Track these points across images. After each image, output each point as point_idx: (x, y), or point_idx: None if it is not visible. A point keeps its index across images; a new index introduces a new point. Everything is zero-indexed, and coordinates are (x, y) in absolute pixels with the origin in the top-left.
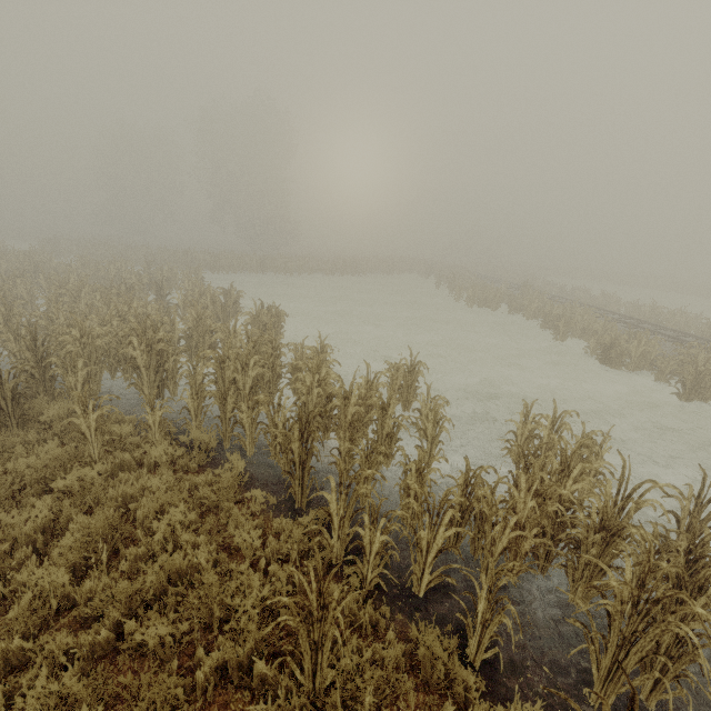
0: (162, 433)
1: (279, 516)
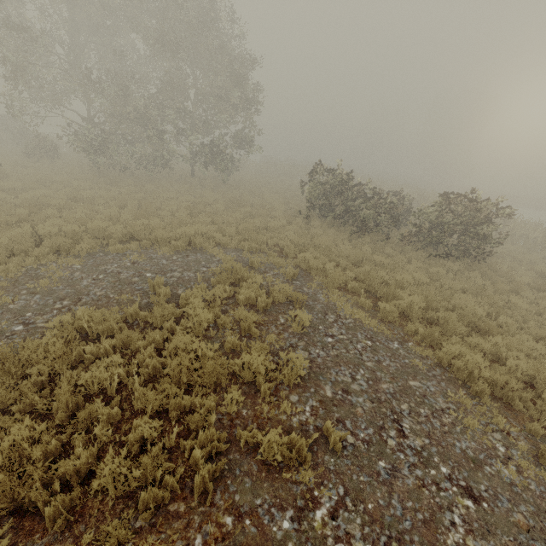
0: None
1: None
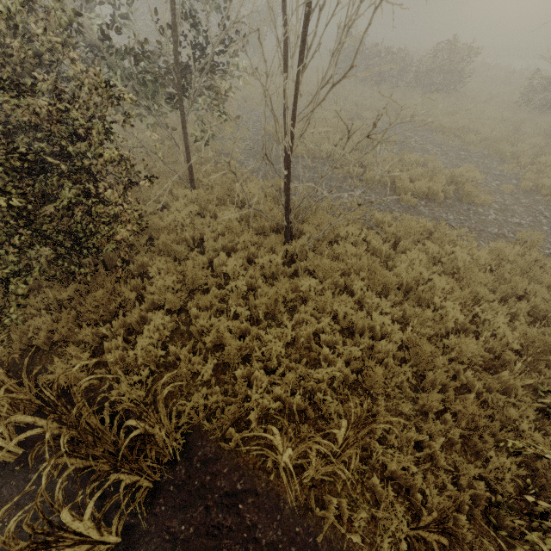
0: None
1: None
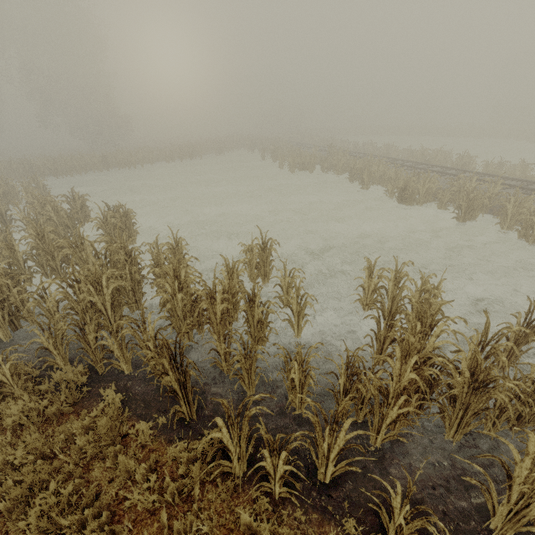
0: (20, 383)
1: (172, 437)
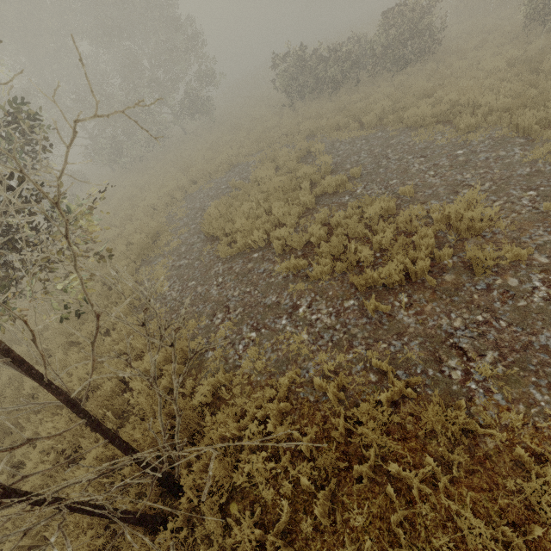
0: None
1: None
